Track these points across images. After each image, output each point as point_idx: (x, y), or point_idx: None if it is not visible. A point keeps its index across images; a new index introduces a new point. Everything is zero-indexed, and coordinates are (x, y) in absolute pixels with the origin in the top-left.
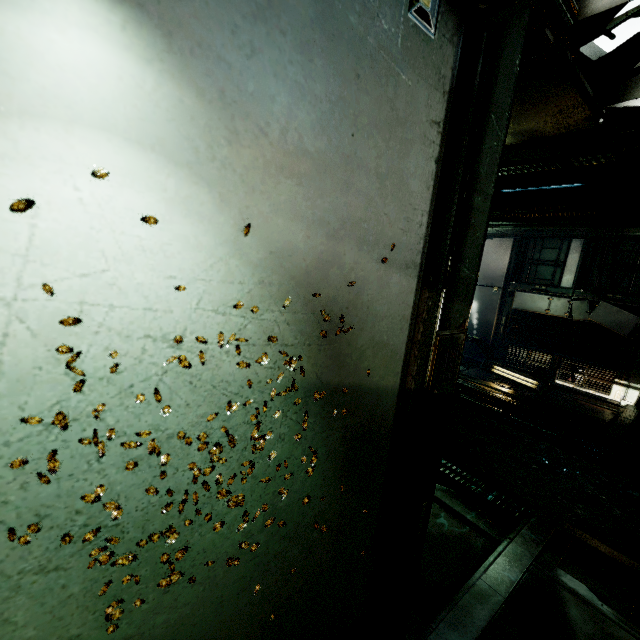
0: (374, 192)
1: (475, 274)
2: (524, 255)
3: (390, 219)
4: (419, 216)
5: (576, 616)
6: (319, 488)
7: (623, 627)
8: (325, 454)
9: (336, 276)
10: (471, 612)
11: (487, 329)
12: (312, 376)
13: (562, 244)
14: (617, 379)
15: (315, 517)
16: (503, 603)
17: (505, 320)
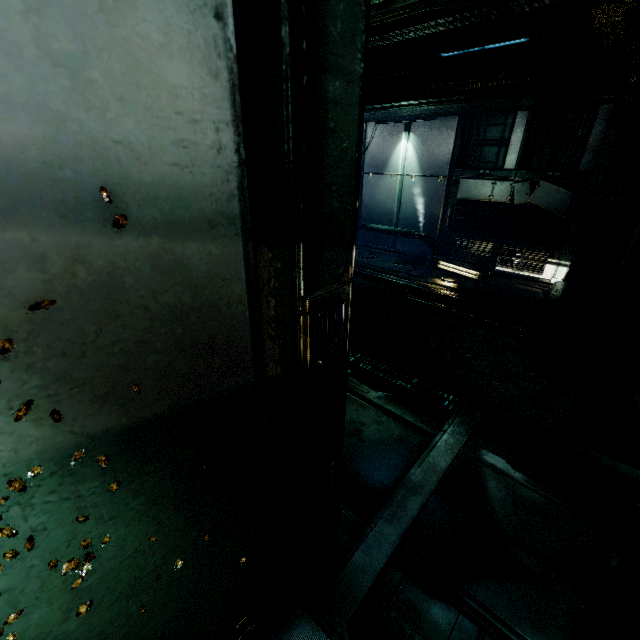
0: (61, 99)
1: (352, 204)
2: (469, 136)
3: (136, 150)
4: (210, 133)
5: (493, 487)
6: (155, 534)
7: (529, 487)
8: (147, 501)
9: (33, 283)
10: (406, 505)
11: (433, 224)
12: (62, 438)
13: (507, 118)
14: (550, 259)
15: (163, 558)
16: (433, 490)
17: (450, 212)
